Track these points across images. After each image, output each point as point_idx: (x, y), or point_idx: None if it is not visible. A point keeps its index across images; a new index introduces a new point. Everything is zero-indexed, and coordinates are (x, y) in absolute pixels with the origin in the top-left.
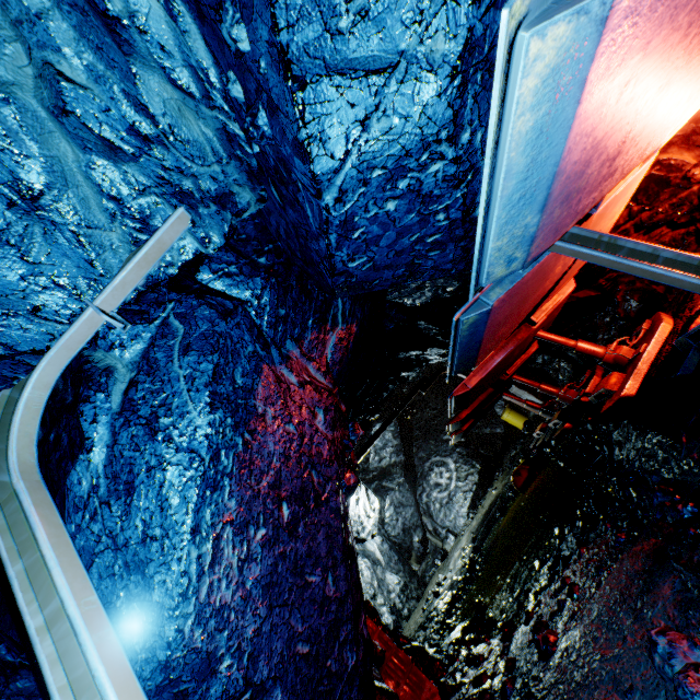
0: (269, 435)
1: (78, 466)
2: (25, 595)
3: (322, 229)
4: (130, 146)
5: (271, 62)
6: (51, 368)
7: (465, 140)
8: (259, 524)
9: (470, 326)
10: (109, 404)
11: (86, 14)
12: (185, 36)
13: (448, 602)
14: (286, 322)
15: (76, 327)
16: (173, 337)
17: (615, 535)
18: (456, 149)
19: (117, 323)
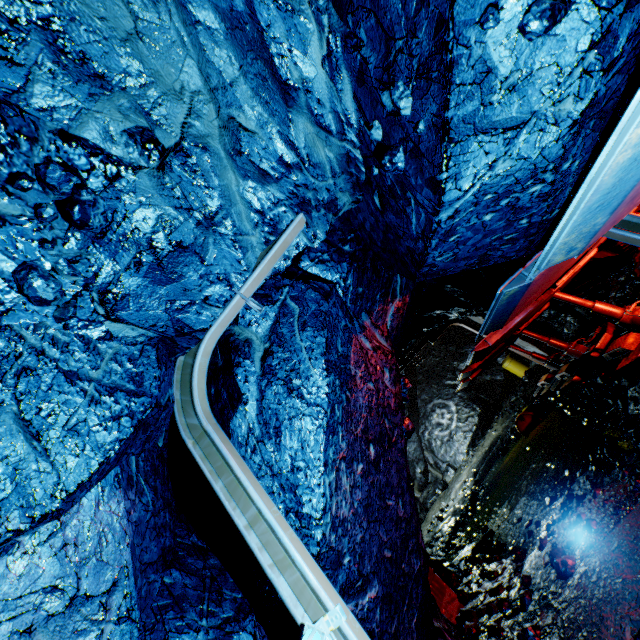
0: (359, 392)
1: (238, 414)
2: (230, 503)
3: (425, 235)
4: (276, 172)
5: (431, 127)
6: (211, 340)
7: (565, 168)
8: (359, 460)
9: (509, 296)
10: (254, 368)
11: (265, 80)
12: (340, 93)
13: (452, 526)
14: (362, 298)
15: (228, 310)
16: (291, 316)
17: (634, 481)
18: (556, 175)
19: (258, 307)
